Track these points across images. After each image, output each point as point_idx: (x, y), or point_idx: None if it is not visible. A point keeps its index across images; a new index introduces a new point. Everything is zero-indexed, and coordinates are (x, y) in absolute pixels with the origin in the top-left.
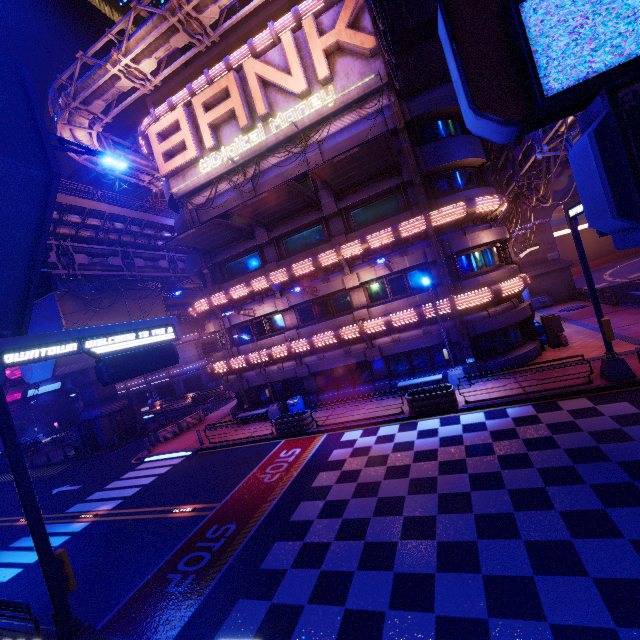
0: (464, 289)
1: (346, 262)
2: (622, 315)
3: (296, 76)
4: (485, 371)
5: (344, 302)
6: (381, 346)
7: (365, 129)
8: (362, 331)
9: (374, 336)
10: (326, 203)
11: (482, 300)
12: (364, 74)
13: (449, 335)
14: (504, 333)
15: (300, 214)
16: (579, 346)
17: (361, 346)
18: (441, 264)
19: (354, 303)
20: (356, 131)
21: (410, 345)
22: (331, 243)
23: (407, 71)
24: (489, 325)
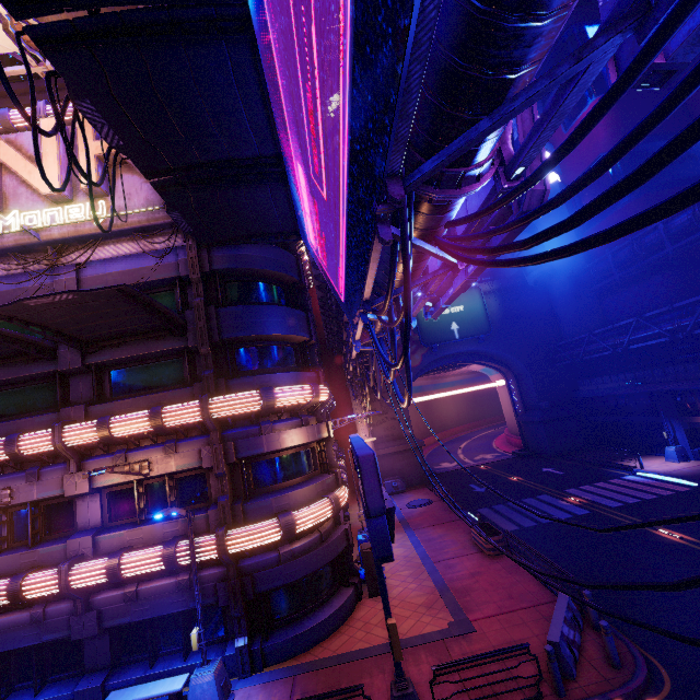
0: (248, 516)
1: (71, 452)
2: (454, 532)
3: (48, 172)
4: (263, 660)
5: (66, 515)
6: (104, 608)
7: (150, 266)
8: (64, 585)
9: (94, 589)
10: (66, 352)
11: (266, 540)
12: (152, 201)
13: (218, 592)
14: (304, 582)
15: (16, 360)
16: (397, 599)
17: (67, 607)
18: (220, 474)
19: (79, 520)
20: (137, 265)
21: (154, 608)
22: (60, 415)
23: (192, 215)
24: (277, 576)
